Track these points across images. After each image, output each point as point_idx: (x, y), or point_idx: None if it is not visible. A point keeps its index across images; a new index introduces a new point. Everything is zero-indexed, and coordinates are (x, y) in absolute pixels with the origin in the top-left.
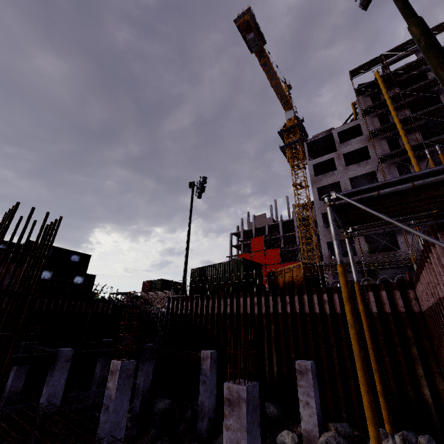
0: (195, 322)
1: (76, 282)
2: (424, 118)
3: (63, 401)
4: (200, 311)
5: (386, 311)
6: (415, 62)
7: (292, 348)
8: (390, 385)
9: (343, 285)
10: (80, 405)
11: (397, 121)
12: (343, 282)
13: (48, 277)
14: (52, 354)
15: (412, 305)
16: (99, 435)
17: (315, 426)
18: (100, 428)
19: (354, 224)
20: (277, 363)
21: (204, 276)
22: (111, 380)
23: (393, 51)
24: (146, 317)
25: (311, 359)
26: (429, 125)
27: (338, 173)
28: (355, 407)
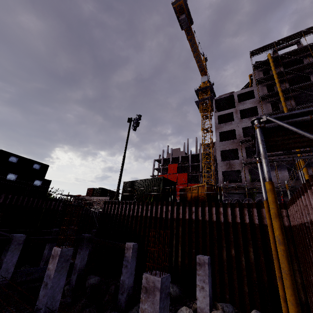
0: (123, 221)
1: (35, 184)
2: (298, 91)
3: (15, 274)
4: (127, 213)
5: (265, 223)
6: (296, 50)
7: (193, 245)
8: (262, 277)
9: (271, 201)
10: (29, 278)
11: (280, 90)
12: (272, 198)
13: (13, 178)
14: (7, 238)
15: (284, 220)
16: (37, 306)
17: (207, 305)
18: (39, 300)
19: (267, 151)
20: (182, 255)
21: (133, 188)
22: (51, 263)
23: (282, 41)
24: (87, 214)
25: (206, 254)
26: (300, 96)
27: (235, 123)
28: (236, 291)
